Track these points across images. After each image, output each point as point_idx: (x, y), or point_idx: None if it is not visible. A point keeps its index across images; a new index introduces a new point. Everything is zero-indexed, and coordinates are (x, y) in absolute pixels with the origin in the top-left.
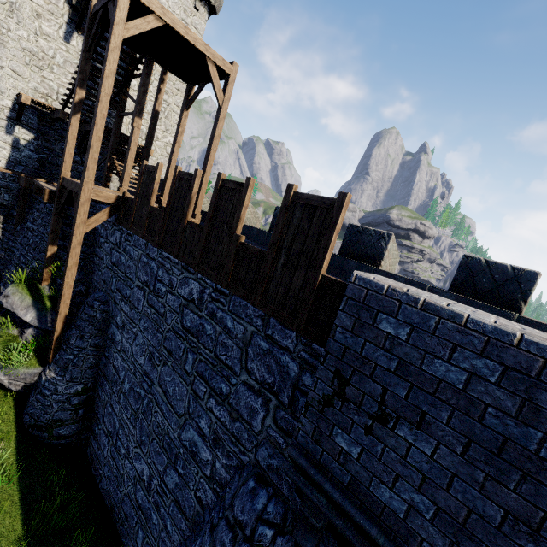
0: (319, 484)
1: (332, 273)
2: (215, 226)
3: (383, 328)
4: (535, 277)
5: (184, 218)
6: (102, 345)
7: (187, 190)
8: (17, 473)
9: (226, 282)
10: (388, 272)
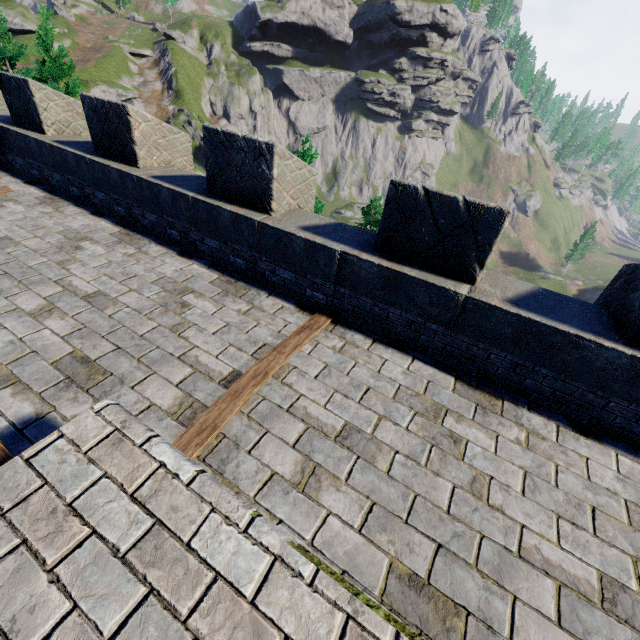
0: None
1: (204, 232)
2: None
3: None
4: (501, 220)
5: None
6: None
7: None
8: None
9: None
10: (278, 229)
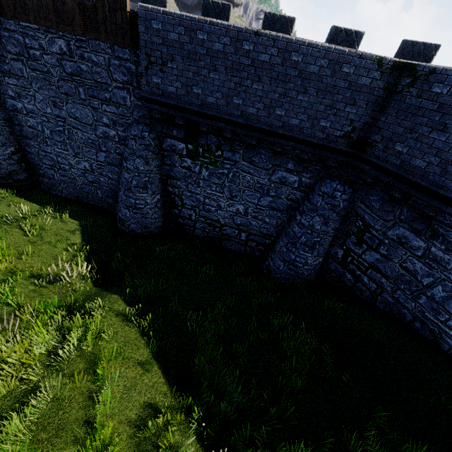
0: (153, 99)
1: None
2: None
3: (154, 27)
4: (230, 7)
5: None
6: (8, 118)
7: None
8: (12, 195)
9: (81, 32)
10: None
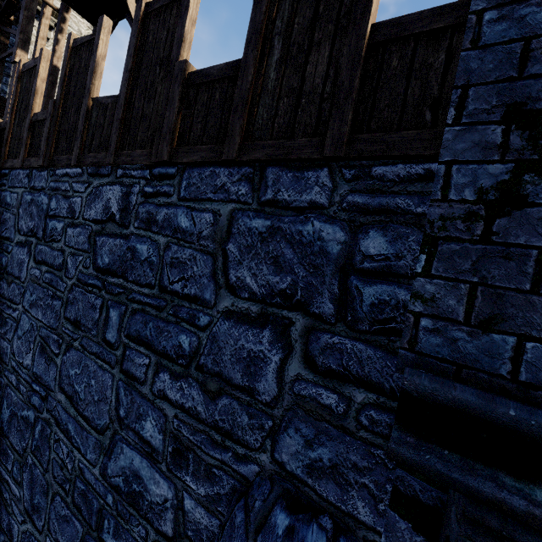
0: None
1: None
2: (140, 77)
3: None
4: None
5: (86, 96)
6: None
7: (89, 57)
8: None
9: (168, 147)
10: None
